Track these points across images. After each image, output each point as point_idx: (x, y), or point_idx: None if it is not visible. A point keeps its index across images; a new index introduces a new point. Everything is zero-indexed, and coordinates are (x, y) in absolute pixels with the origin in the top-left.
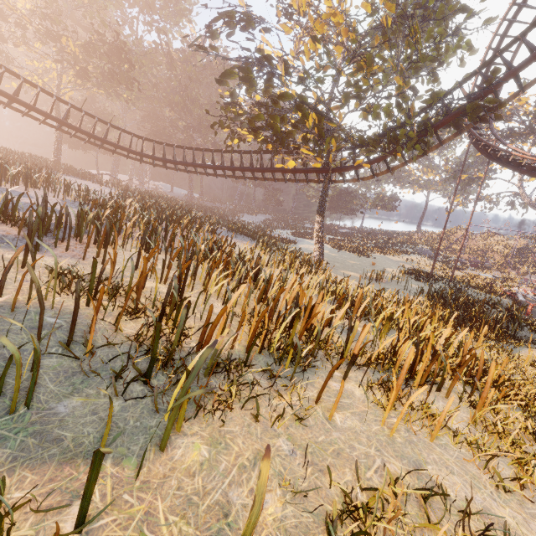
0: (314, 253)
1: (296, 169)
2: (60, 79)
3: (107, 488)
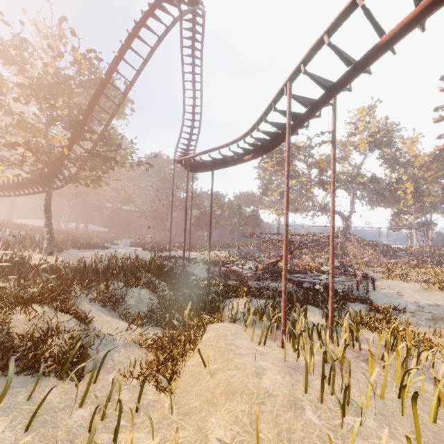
0: (44, 242)
1: (30, 182)
2: None
3: None
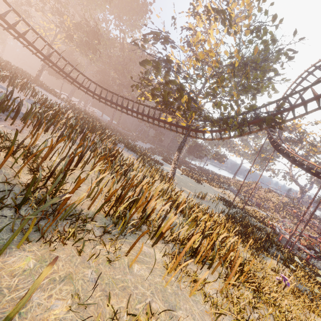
0: (169, 172)
1: (172, 123)
2: (56, 36)
3: None
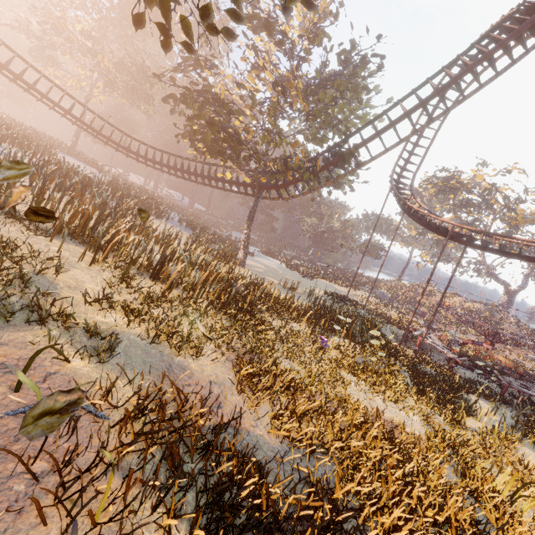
0: (239, 253)
1: (237, 182)
2: (94, 85)
3: None
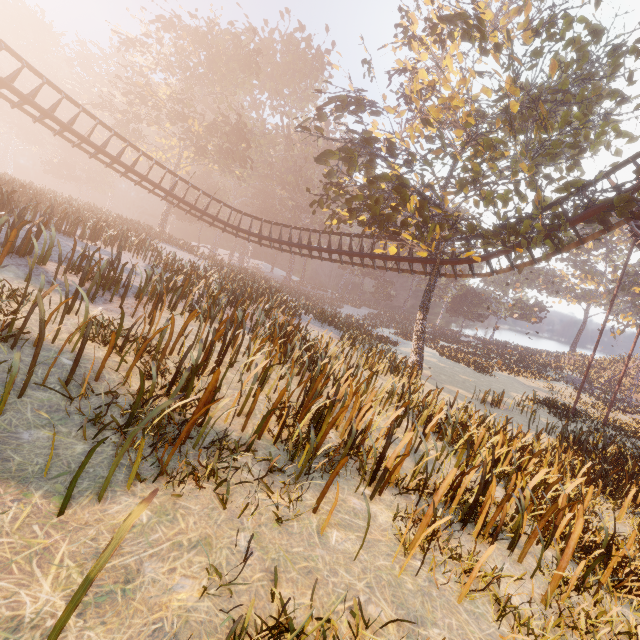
0: (411, 357)
1: (399, 257)
2: (181, 155)
3: (23, 514)
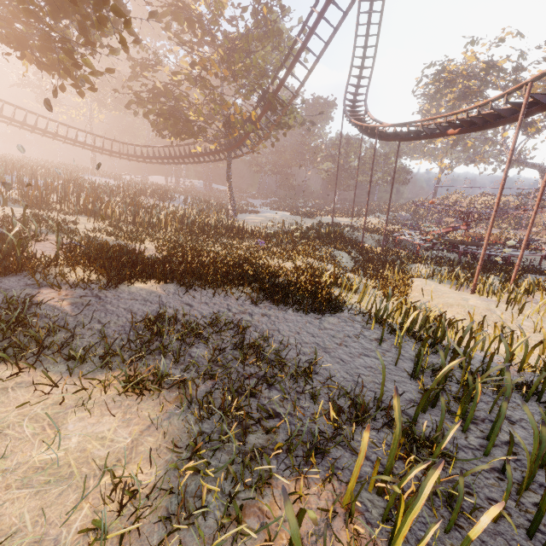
0: (229, 210)
1: (210, 152)
2: (91, 108)
3: None
